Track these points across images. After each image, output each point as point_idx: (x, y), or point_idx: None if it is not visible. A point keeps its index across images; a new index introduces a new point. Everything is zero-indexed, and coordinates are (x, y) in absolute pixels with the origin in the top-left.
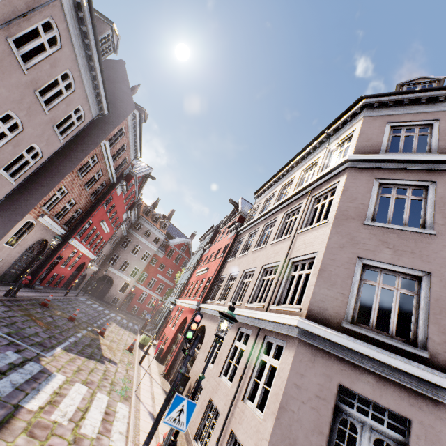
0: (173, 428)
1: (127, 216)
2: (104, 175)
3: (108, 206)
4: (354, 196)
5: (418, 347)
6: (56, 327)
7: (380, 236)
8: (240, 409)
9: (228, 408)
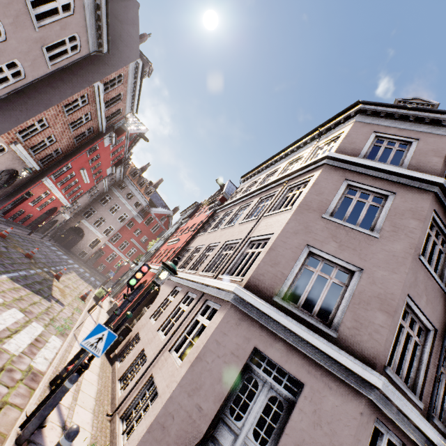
0: (89, 352)
1: (112, 172)
2: (93, 120)
3: (92, 155)
4: (321, 191)
5: (331, 328)
6: (8, 258)
7: (332, 230)
8: (165, 357)
9: (155, 356)
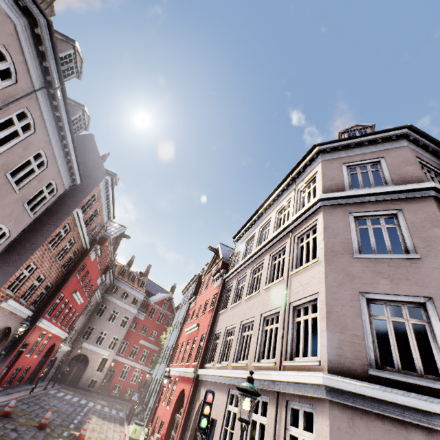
0: None
1: (102, 280)
2: (77, 242)
3: (81, 274)
4: (336, 232)
5: None
6: None
7: (372, 267)
8: None
9: None
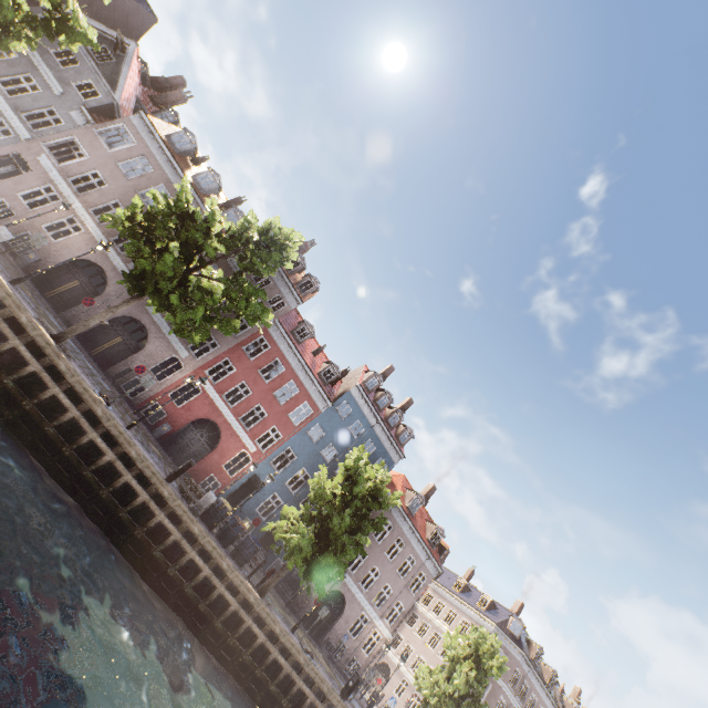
0: None
1: None
2: None
3: None
4: None
5: None
6: None
7: None
8: None
9: None
